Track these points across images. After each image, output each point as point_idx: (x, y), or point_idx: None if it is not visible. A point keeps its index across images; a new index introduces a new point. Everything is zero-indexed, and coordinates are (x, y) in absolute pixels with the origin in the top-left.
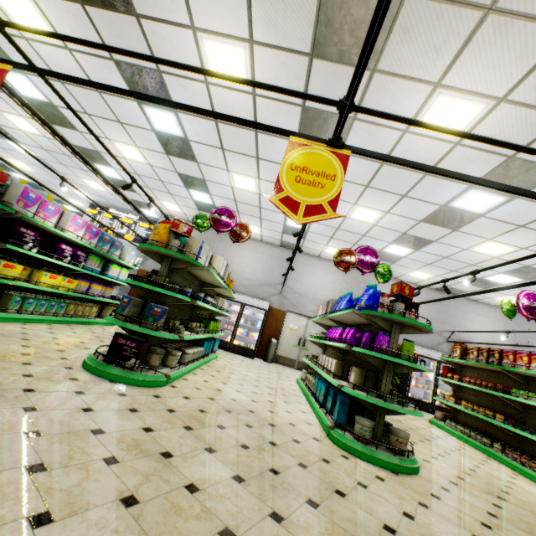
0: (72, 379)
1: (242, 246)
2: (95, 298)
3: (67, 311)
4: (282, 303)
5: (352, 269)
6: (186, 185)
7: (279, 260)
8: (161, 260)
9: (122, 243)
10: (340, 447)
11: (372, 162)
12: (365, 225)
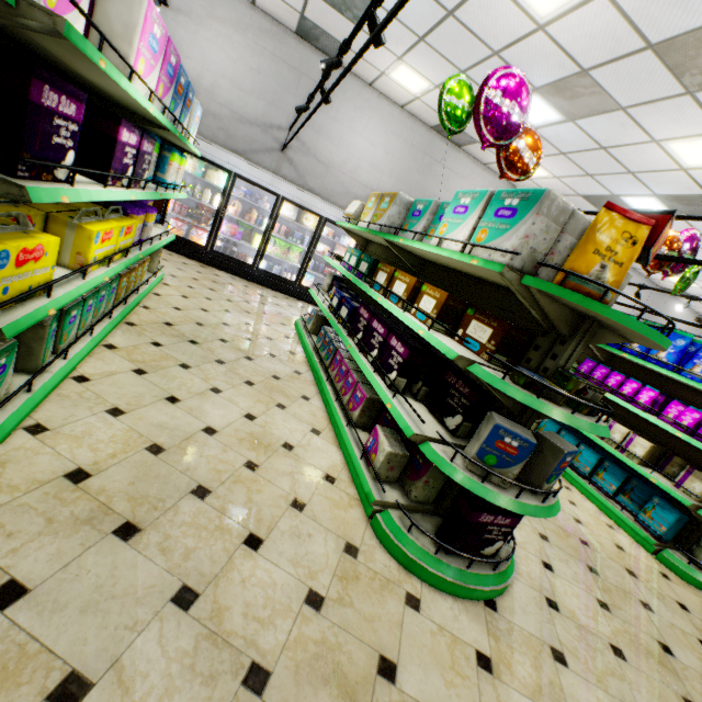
0: (488, 669)
1: (362, 109)
2: (153, 248)
3: (117, 295)
4: None
5: (661, 271)
6: None
7: (422, 158)
8: (570, 323)
9: (193, 91)
10: (687, 582)
11: None
12: (665, 164)
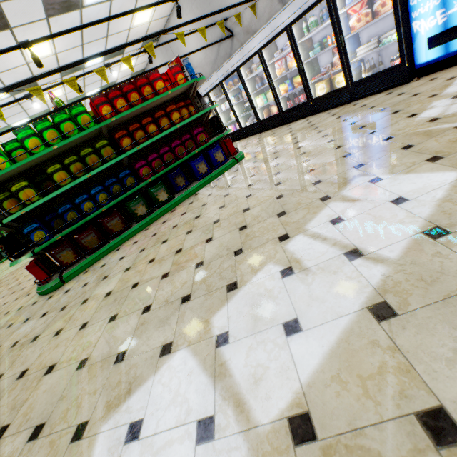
0: None
1: None
2: None
3: None
4: None
5: None
6: None
7: None
8: None
9: None
10: None
11: None
12: None
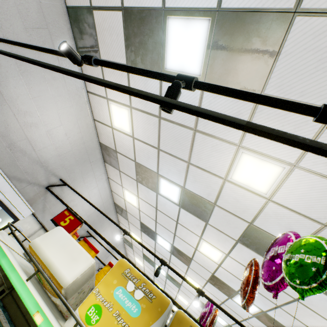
0: None
1: (72, 97)
2: None
3: None
4: (35, 200)
5: None
6: (229, 16)
7: (84, 153)
8: None
9: None
10: None
11: (297, 295)
12: (192, 243)
